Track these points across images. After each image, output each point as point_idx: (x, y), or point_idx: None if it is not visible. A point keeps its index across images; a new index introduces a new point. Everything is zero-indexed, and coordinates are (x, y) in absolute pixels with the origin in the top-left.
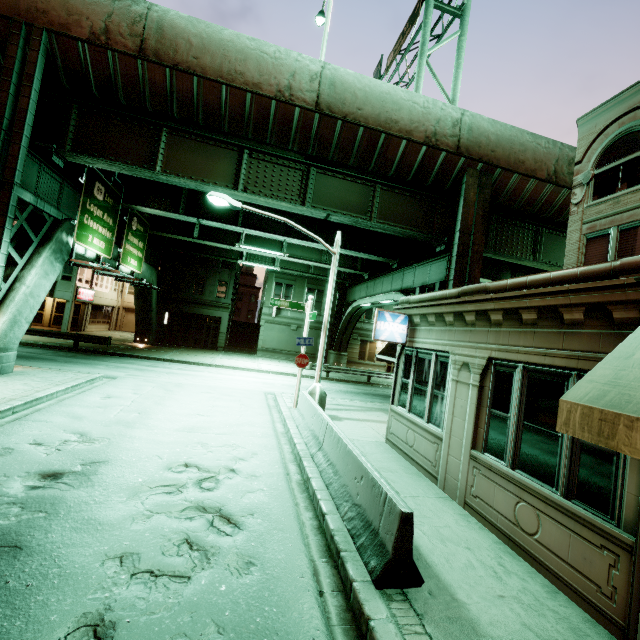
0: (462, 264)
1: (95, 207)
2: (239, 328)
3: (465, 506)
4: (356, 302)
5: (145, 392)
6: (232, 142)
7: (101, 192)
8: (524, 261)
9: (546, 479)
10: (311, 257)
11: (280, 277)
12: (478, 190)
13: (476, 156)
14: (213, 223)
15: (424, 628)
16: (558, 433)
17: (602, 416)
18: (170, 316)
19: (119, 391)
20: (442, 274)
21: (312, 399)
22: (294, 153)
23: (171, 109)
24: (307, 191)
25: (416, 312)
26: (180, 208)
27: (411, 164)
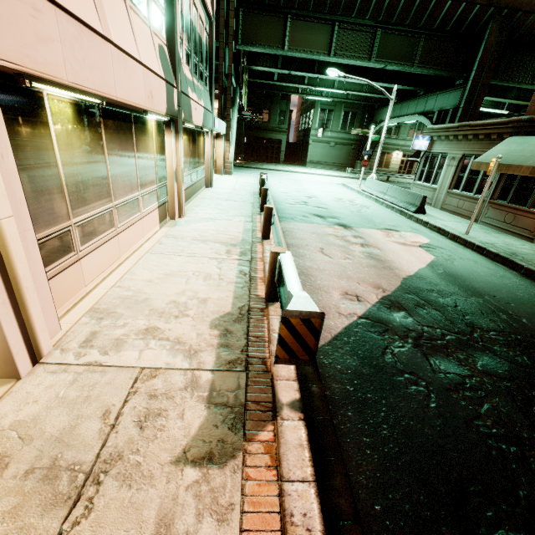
0: (471, 96)
1: (244, 75)
2: (286, 147)
3: (441, 209)
4: (384, 122)
5: (288, 181)
6: (328, 18)
7: (245, 64)
8: (523, 85)
9: (470, 192)
10: (355, 88)
11: (324, 104)
12: (498, 33)
13: (504, 4)
14: (299, 73)
15: (426, 217)
16: (478, 177)
17: (479, 163)
18: (246, 140)
19: (278, 181)
20: (456, 102)
21: (375, 180)
22: (368, 20)
23: (297, 4)
24: (373, 49)
25: (435, 134)
26: (278, 64)
27: (451, 18)
